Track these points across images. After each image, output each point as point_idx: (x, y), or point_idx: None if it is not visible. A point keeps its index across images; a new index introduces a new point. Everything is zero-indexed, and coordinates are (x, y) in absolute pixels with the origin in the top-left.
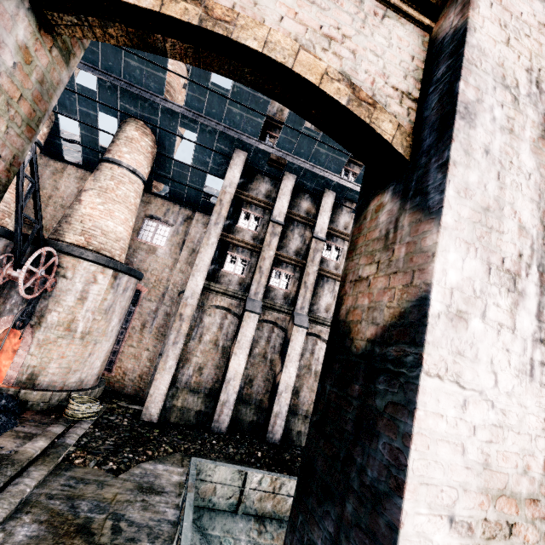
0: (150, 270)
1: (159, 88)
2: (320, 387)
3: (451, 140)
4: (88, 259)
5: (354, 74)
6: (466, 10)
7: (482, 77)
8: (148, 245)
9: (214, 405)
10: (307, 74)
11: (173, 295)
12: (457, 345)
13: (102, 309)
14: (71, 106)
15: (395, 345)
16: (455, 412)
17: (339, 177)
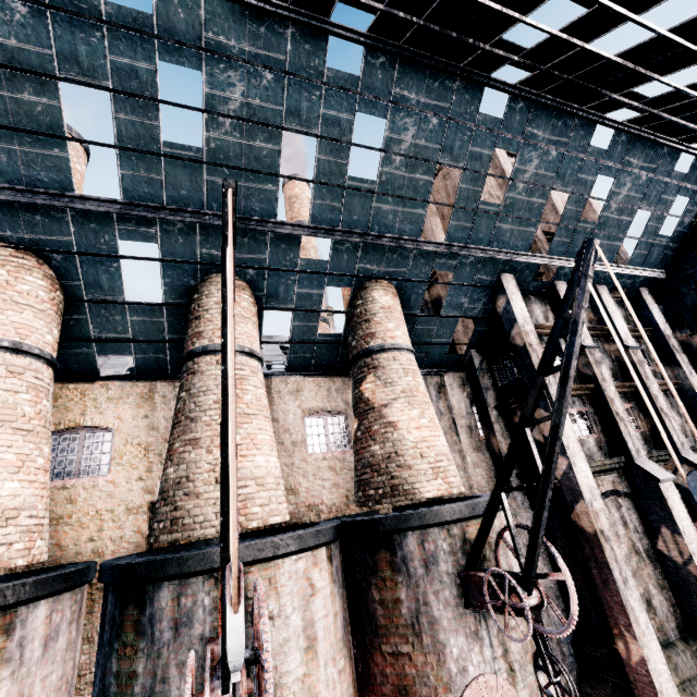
0: None
1: (415, 228)
2: None
3: None
4: None
5: None
6: None
7: None
8: None
9: None
10: None
11: None
12: None
13: None
14: (284, 293)
15: None
16: None
17: (613, 266)
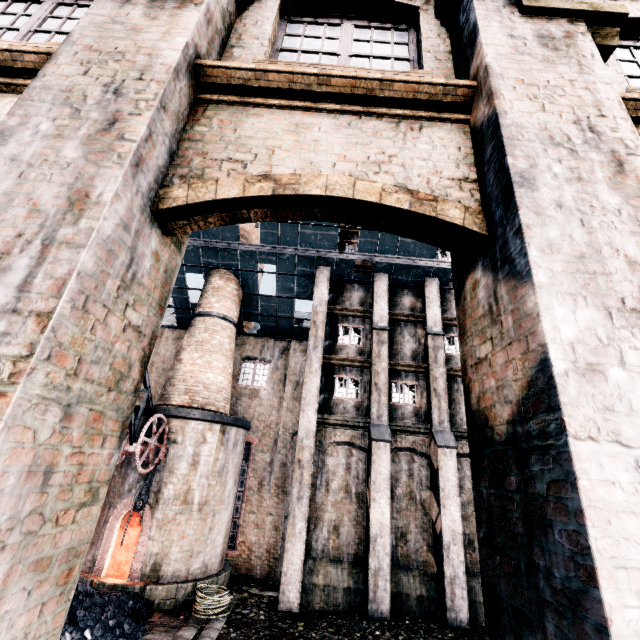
0: (256, 416)
1: (235, 236)
2: (476, 493)
3: (517, 208)
4: (194, 418)
5: (409, 182)
6: (491, 101)
7: (528, 146)
8: (250, 389)
9: (364, 578)
10: (367, 197)
11: (286, 440)
12: (601, 400)
13: (215, 471)
14: None
15: (534, 417)
16: (628, 476)
17: (436, 261)
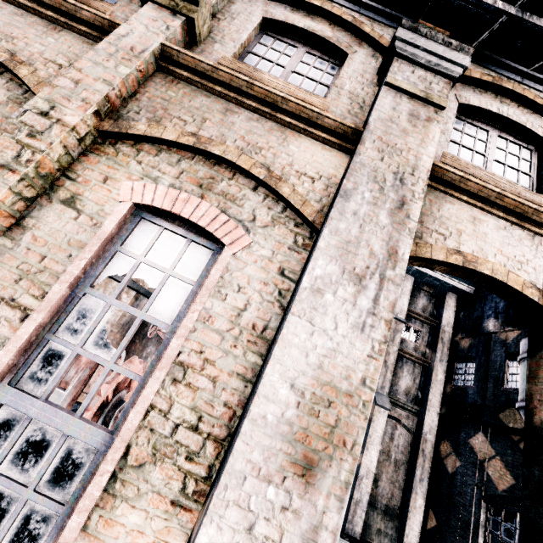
0: None
1: None
2: (526, 470)
3: None
4: None
5: (537, 281)
6: None
7: None
8: None
9: None
10: (515, 285)
11: None
12: None
13: None
14: None
15: None
16: None
17: None
